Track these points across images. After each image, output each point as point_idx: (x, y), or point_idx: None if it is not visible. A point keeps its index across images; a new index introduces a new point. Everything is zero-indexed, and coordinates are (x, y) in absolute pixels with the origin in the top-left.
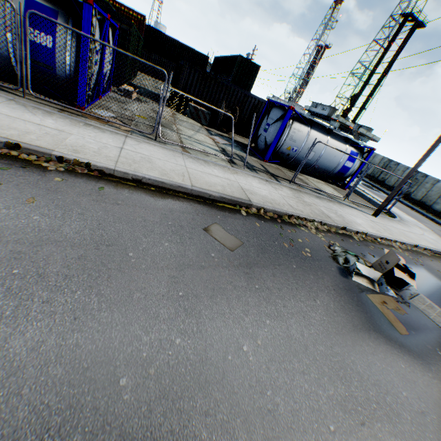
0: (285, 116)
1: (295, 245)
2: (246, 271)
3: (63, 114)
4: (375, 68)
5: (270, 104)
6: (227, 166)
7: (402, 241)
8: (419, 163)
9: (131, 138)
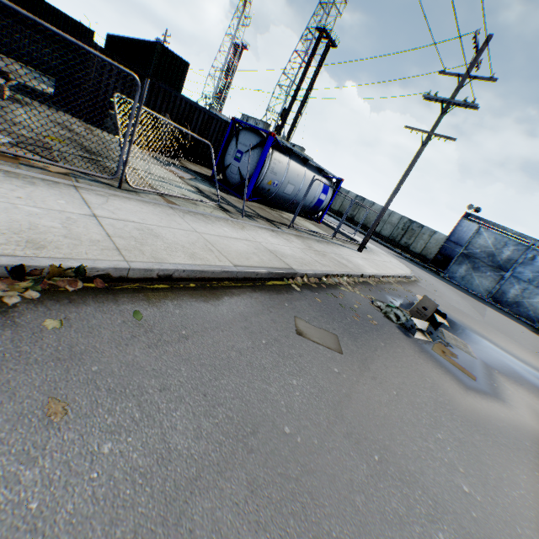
0: (266, 144)
1: (359, 315)
2: (372, 377)
3: None
4: (301, 83)
5: (223, 121)
6: (227, 218)
7: (393, 275)
8: (393, 197)
9: (86, 189)
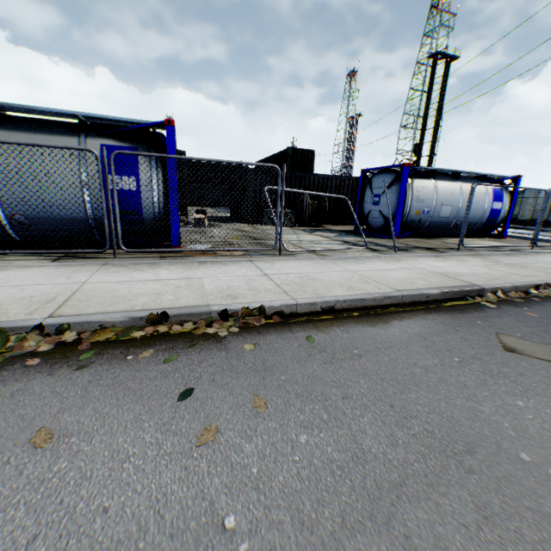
0: (402, 177)
1: None
2: None
3: (167, 261)
4: (426, 112)
5: (354, 178)
6: (378, 255)
7: None
8: None
9: (257, 260)
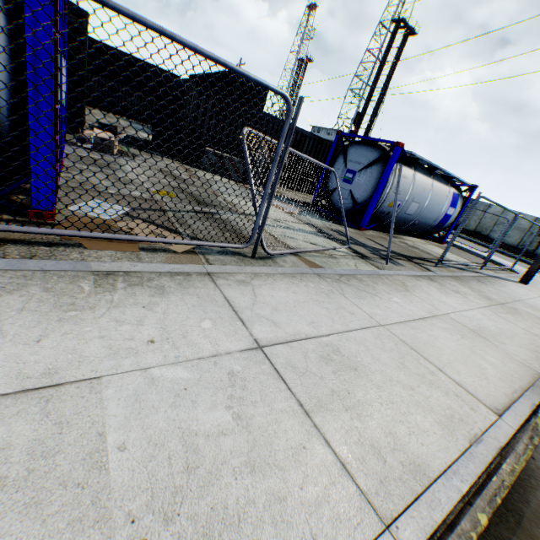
0: (391, 158)
1: None
2: None
3: (3, 264)
4: (375, 82)
5: (316, 137)
6: (376, 272)
7: None
8: None
9: (222, 276)
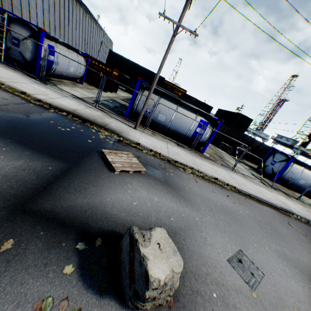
0: (289, 161)
1: None
2: None
3: (203, 158)
4: None
5: (267, 145)
6: (264, 186)
7: None
8: None
9: (226, 170)
